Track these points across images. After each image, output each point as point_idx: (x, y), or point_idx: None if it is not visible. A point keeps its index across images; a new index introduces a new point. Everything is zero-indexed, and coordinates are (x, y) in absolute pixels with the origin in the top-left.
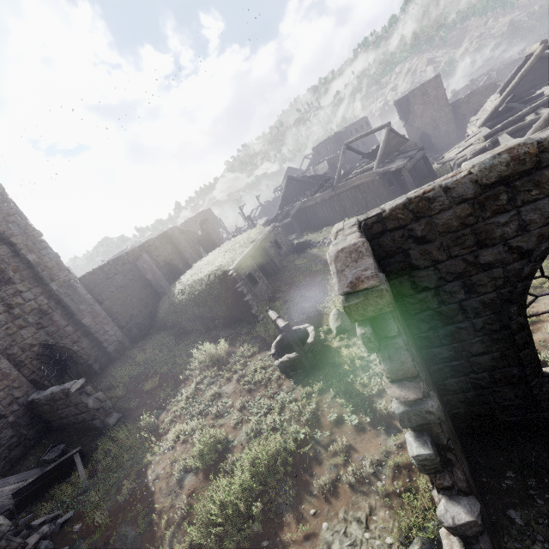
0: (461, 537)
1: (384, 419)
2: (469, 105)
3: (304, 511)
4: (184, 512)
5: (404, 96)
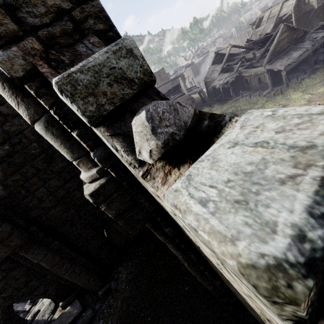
0: None
1: None
2: (176, 82)
3: None
4: None
5: None
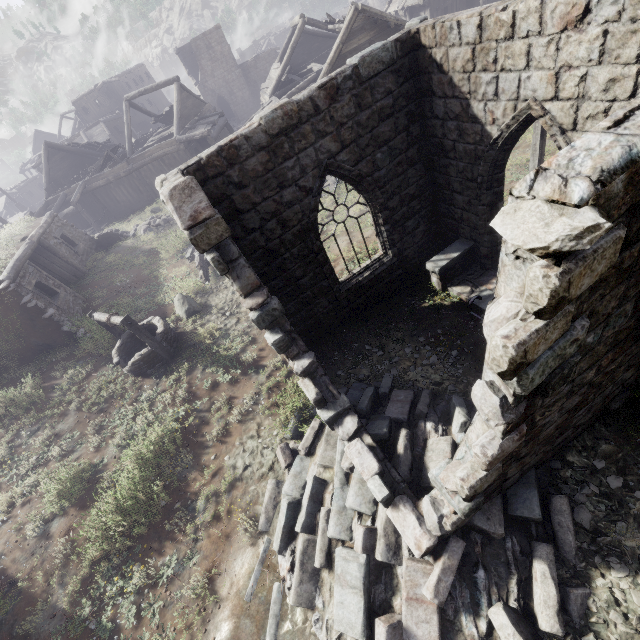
0: (309, 377)
1: (252, 365)
2: (258, 71)
3: (205, 462)
4: (66, 551)
5: (186, 45)
